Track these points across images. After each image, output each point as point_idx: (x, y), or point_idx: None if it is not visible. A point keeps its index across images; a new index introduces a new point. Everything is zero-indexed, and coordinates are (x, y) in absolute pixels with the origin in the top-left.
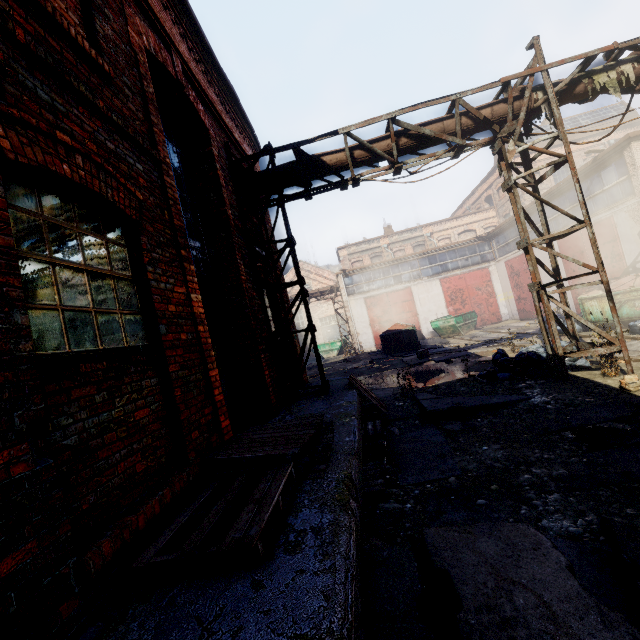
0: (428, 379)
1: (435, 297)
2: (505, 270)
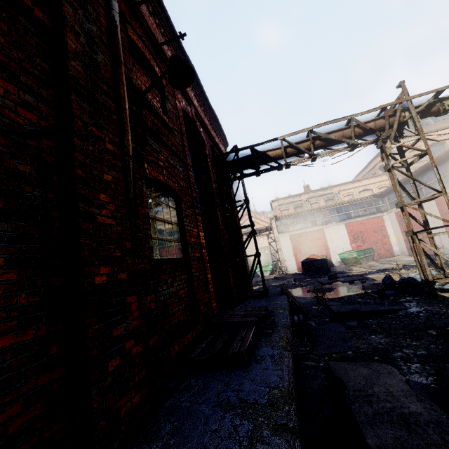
0: (336, 293)
1: (342, 236)
2: (395, 218)
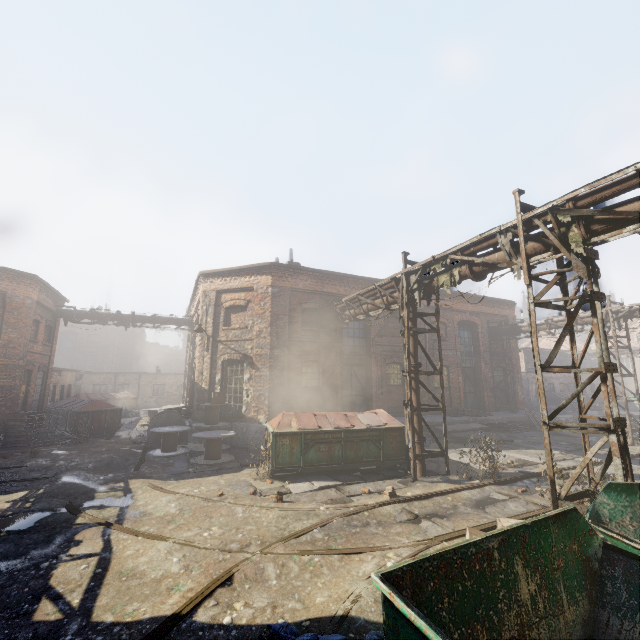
0: None
1: None
2: None
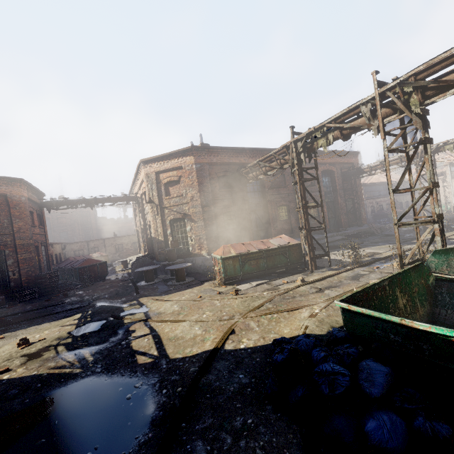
0: None
1: None
2: None
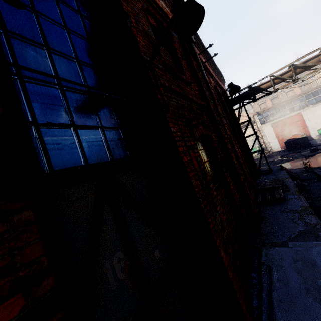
0: (319, 163)
1: (319, 115)
2: None
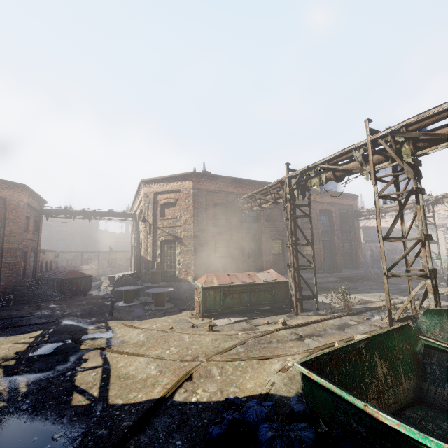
0: None
1: None
2: None
